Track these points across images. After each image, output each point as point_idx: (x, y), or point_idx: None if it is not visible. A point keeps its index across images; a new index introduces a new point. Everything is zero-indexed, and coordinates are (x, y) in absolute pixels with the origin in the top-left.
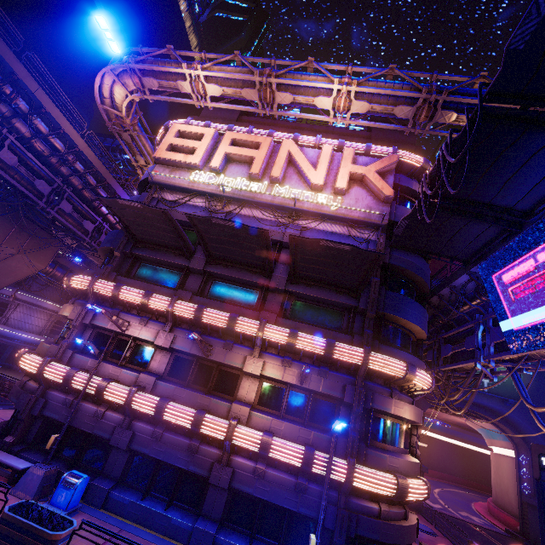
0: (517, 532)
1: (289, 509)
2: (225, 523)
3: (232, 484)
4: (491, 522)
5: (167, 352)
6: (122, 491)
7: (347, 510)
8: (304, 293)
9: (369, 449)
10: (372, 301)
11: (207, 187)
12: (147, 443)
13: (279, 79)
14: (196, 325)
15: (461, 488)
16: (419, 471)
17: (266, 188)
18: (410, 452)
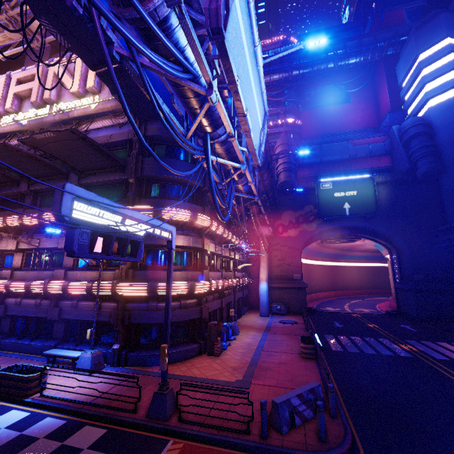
0: (394, 310)
1: (98, 321)
2: (66, 339)
3: (61, 317)
4: (381, 309)
5: (20, 252)
6: (8, 339)
7: (124, 311)
8: (91, 181)
9: (136, 271)
10: (132, 170)
11: (12, 127)
12: (14, 309)
13: (15, 10)
14: (28, 229)
15: (389, 296)
16: (193, 277)
17: (49, 111)
18: (196, 268)
